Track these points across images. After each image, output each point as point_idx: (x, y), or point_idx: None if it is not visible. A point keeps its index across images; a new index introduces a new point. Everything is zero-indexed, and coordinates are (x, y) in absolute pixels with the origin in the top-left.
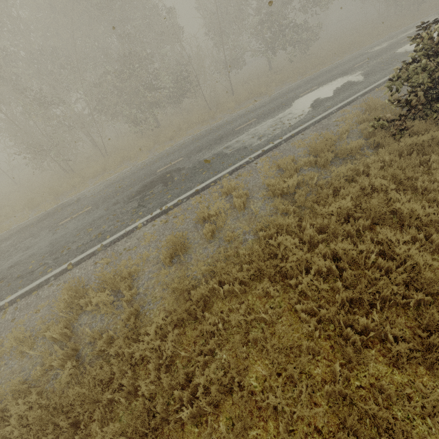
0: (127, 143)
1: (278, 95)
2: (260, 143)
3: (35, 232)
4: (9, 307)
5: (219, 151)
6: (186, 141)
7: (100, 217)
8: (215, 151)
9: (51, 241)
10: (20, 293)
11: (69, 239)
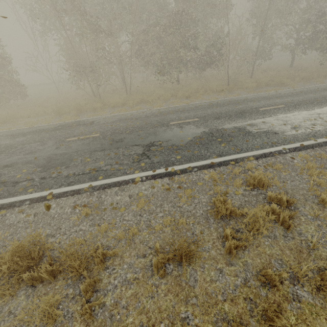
0: (149, 89)
1: (306, 90)
2: (297, 134)
3: (44, 139)
4: None
5: (242, 125)
6: (202, 104)
7: (102, 149)
8: (236, 124)
9: (50, 155)
10: None
11: (65, 161)
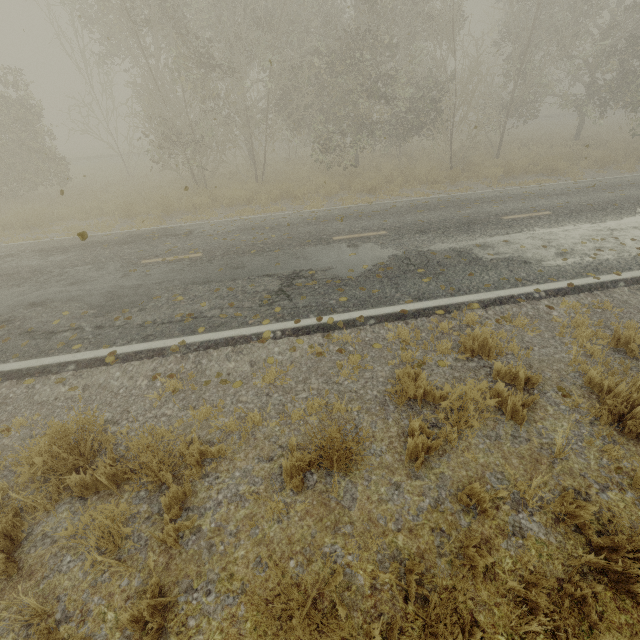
0: (299, 173)
1: (597, 184)
2: (564, 266)
3: (102, 259)
4: None
5: (465, 247)
6: (397, 204)
7: (206, 280)
8: (455, 243)
9: (113, 288)
10: (8, 367)
11: (139, 299)
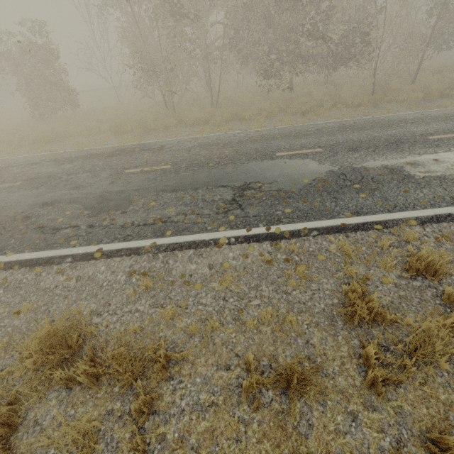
0: (245, 99)
1: None
2: None
3: (97, 168)
4: (2, 272)
5: (397, 164)
6: (329, 125)
7: (174, 189)
8: (386, 160)
9: (103, 193)
10: (24, 257)
11: (122, 203)
